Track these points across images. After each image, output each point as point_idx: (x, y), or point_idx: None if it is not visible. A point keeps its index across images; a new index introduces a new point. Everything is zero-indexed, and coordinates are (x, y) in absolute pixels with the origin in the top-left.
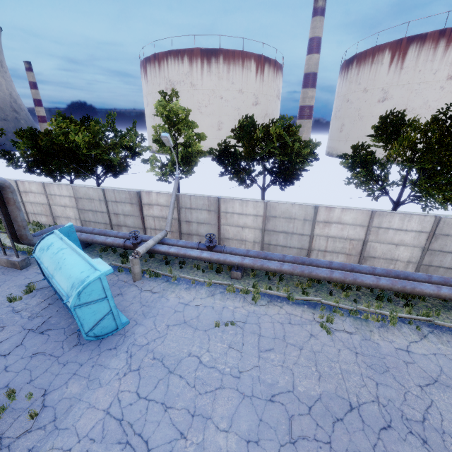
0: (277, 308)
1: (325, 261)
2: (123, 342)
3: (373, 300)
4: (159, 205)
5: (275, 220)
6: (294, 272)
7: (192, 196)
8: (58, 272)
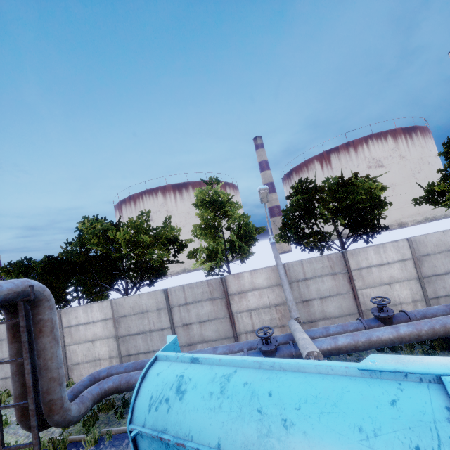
0: None
1: None
2: None
3: None
4: (255, 289)
5: (430, 259)
6: None
7: (304, 261)
8: (294, 439)
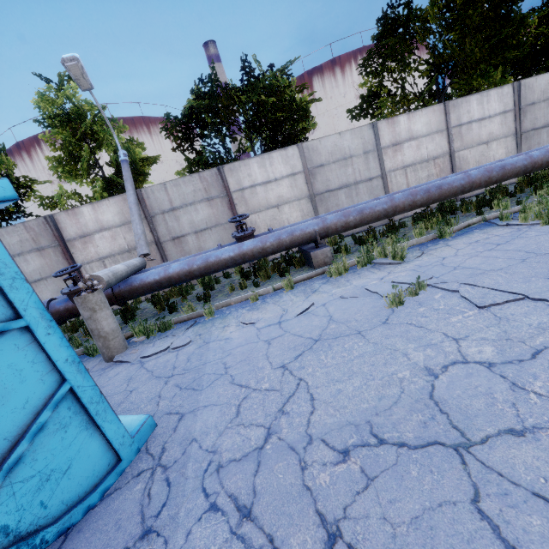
0: (444, 248)
1: (437, 179)
2: (172, 489)
3: (531, 197)
4: (105, 230)
5: (324, 171)
6: (416, 200)
7: (168, 184)
8: None
